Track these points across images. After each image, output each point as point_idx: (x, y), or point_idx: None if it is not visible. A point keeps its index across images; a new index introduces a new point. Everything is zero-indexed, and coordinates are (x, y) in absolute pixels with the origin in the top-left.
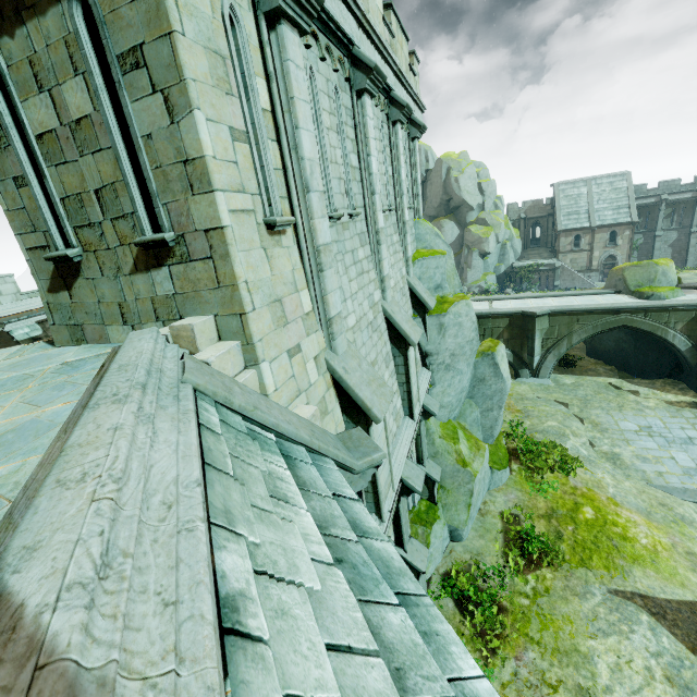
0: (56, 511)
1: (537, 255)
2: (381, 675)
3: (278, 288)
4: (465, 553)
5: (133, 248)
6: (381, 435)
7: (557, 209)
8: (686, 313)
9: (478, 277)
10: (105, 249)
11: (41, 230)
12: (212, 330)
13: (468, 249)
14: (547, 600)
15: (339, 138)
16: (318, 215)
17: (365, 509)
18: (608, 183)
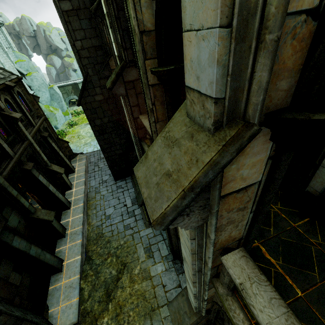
0: None
1: None
2: None
3: None
4: (59, 130)
5: None
6: None
7: None
8: None
9: None
10: None
11: None
12: None
13: (67, 68)
14: (74, 129)
15: None
16: None
17: None
18: None
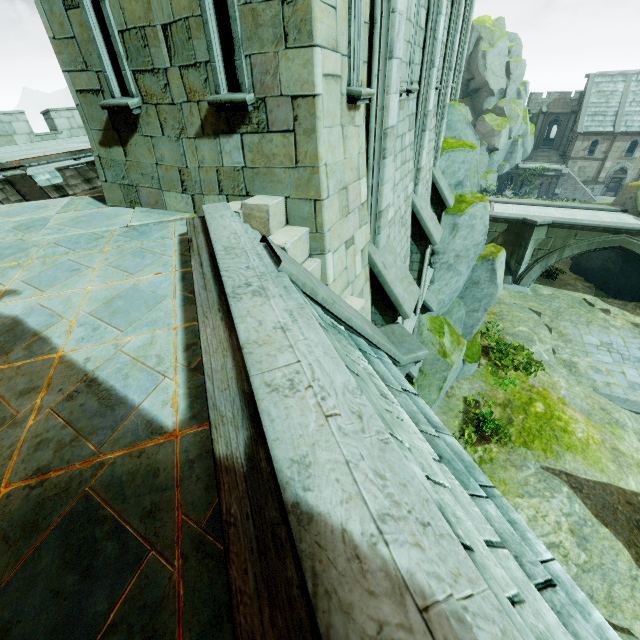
0: (293, 422)
1: (546, 158)
2: (515, 565)
3: (346, 173)
4: None
5: (202, 107)
6: None
7: (583, 106)
8: None
9: (480, 174)
10: (168, 104)
11: (94, 69)
12: (282, 213)
13: None
14: (489, 467)
15: None
16: (393, 89)
17: (425, 404)
18: None
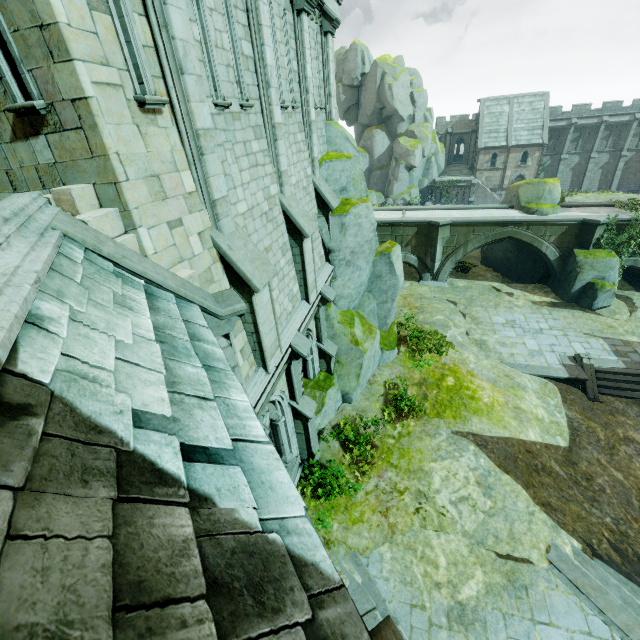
0: None
1: (458, 171)
2: (157, 378)
3: (155, 164)
4: (353, 411)
5: (8, 115)
6: (267, 306)
7: (480, 126)
8: (559, 227)
9: (403, 190)
10: None
11: None
12: (92, 197)
13: (396, 162)
14: (407, 440)
15: (226, 22)
16: (195, 98)
17: (210, 331)
18: (528, 103)
